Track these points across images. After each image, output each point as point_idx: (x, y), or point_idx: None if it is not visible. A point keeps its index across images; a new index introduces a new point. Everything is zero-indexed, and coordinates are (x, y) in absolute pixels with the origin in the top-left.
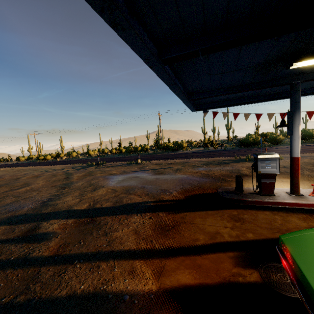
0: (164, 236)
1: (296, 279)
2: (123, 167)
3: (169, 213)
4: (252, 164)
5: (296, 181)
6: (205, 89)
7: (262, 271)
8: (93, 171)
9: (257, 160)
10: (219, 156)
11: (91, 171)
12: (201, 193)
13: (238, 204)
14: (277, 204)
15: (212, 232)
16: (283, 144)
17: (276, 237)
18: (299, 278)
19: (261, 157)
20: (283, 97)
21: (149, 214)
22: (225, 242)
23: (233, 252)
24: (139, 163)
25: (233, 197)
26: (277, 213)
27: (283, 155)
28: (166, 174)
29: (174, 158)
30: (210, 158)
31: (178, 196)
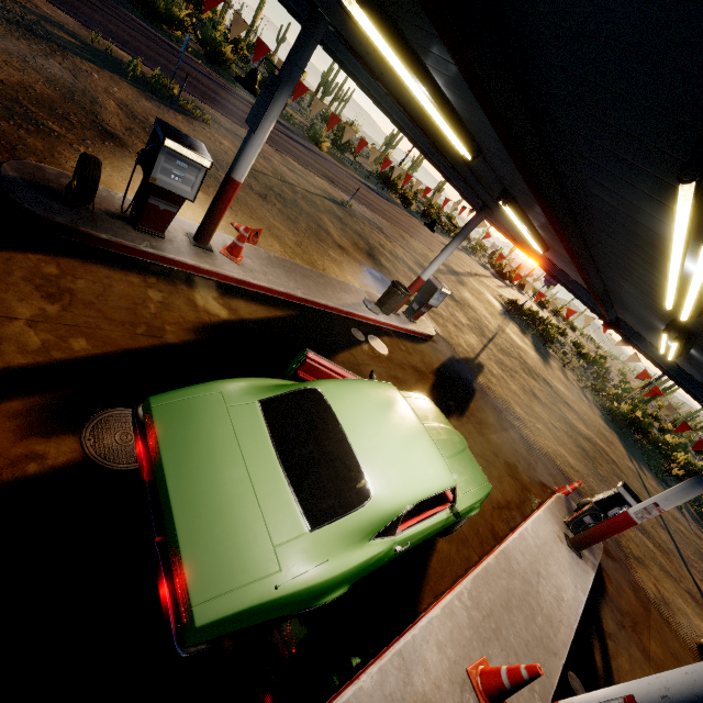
0: None
1: (151, 482)
2: None
3: None
4: (145, 150)
5: (213, 224)
6: None
7: (89, 433)
8: None
9: (161, 150)
10: None
11: None
12: None
13: (66, 238)
14: (163, 261)
15: None
16: (225, 74)
17: (137, 346)
18: (156, 478)
19: (173, 147)
20: (285, 3)
21: None
22: (4, 369)
23: (23, 399)
24: None
25: (56, 216)
26: (155, 284)
27: (214, 111)
28: None
29: None
30: None
31: None
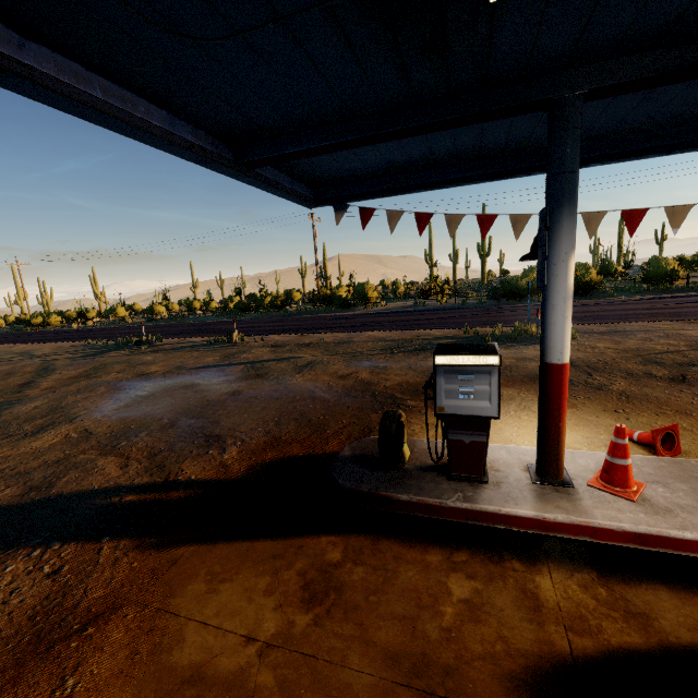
0: (3, 687)
1: None
2: (191, 352)
3: (135, 548)
4: (427, 381)
5: (551, 441)
6: (267, 121)
7: None
8: (108, 365)
9: (436, 371)
10: (433, 326)
11: (105, 365)
12: (304, 454)
13: (371, 508)
14: (483, 519)
15: (184, 669)
16: (598, 296)
17: None
18: None
19: (445, 361)
20: None
21: (71, 551)
22: None
23: None
24: (236, 341)
25: (362, 484)
26: (464, 563)
27: (583, 326)
28: (268, 380)
29: (328, 330)
30: (409, 332)
31: (233, 463)
